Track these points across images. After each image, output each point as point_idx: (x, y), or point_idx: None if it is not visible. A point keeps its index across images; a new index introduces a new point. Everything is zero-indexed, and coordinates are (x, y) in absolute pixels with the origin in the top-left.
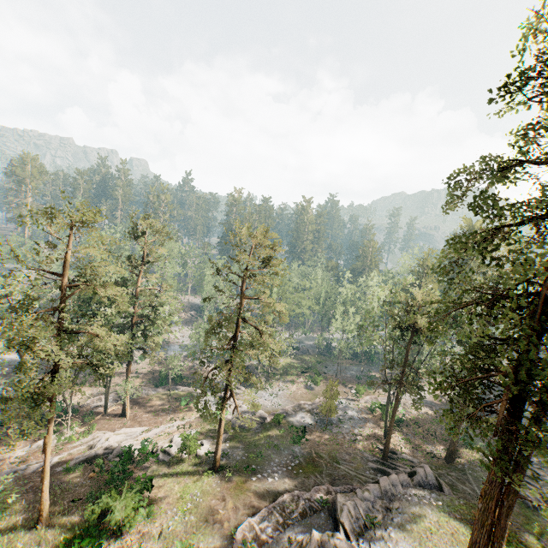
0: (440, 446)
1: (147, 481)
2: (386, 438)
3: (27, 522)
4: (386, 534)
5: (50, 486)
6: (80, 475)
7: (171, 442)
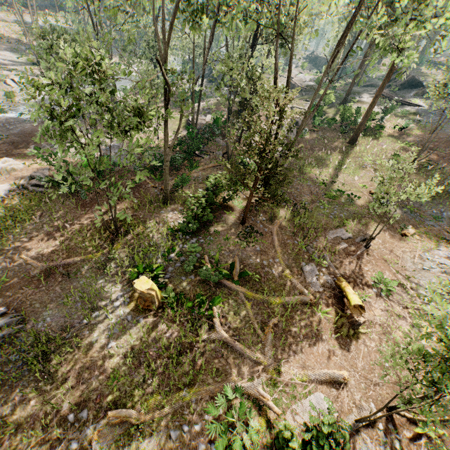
0: (348, 80)
1: (359, 107)
2: (362, 71)
3: (345, 149)
4: (426, 81)
5: (313, 143)
6: (310, 134)
7: (301, 109)
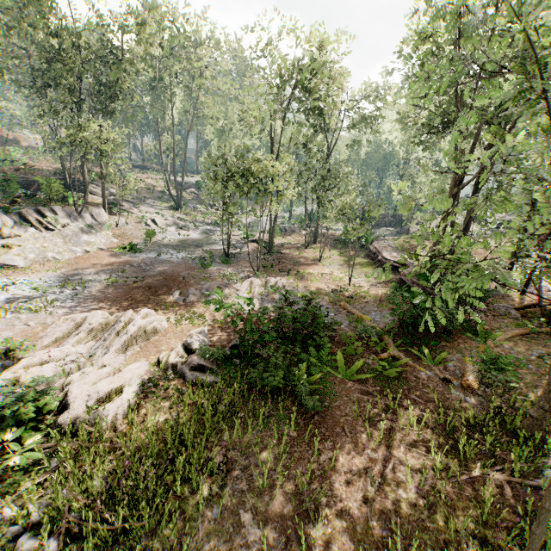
0: None
1: None
2: None
3: None
4: None
5: None
6: None
7: None
